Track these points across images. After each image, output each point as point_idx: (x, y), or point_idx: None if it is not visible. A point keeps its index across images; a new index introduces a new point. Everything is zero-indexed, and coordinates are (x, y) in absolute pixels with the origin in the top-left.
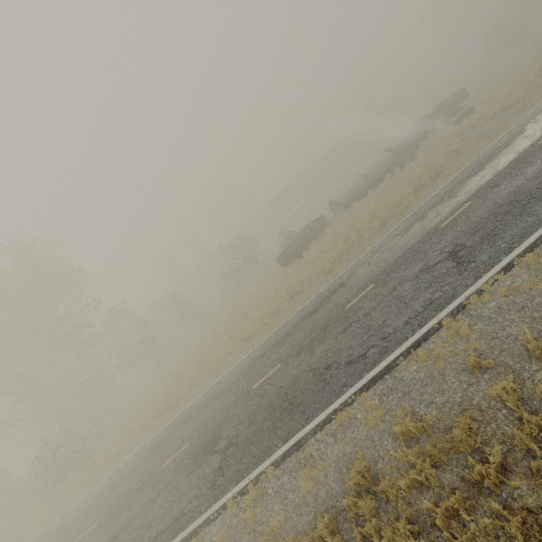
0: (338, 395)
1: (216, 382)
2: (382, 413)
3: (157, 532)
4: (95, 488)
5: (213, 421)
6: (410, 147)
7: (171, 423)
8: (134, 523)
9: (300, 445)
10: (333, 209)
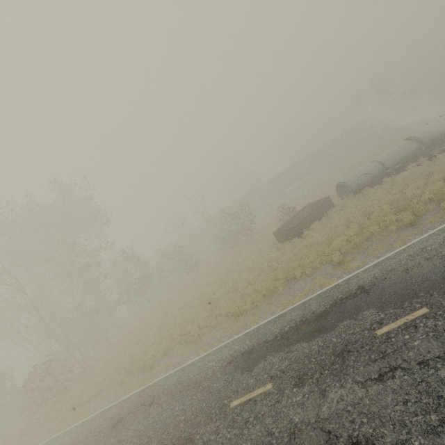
0: None
1: (192, 362)
2: None
3: None
4: (58, 435)
5: (176, 430)
6: (438, 138)
7: (139, 393)
8: None
9: None
10: (339, 192)
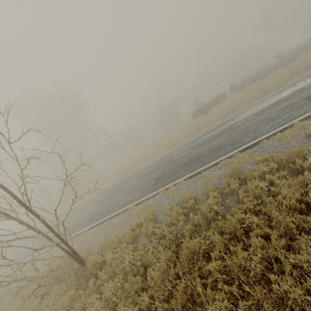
0: (223, 155)
1: (151, 161)
2: (248, 157)
3: (123, 203)
4: (87, 198)
5: (151, 171)
6: (293, 56)
7: (126, 176)
8: (110, 202)
9: (199, 173)
10: (231, 90)
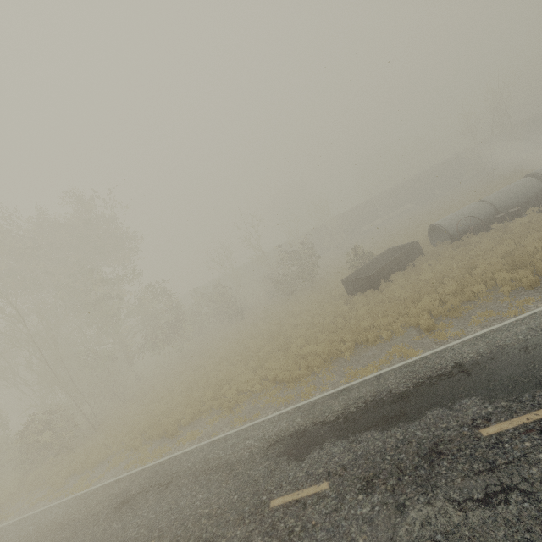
0: None
1: (224, 435)
2: None
3: None
4: (51, 506)
5: (196, 527)
6: None
7: (154, 467)
8: None
9: None
10: (431, 237)
